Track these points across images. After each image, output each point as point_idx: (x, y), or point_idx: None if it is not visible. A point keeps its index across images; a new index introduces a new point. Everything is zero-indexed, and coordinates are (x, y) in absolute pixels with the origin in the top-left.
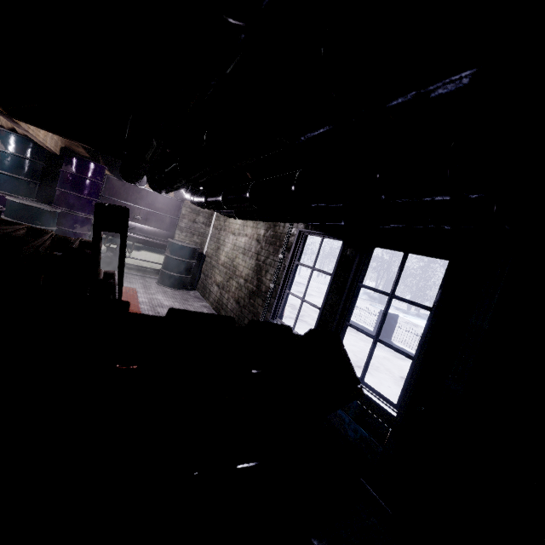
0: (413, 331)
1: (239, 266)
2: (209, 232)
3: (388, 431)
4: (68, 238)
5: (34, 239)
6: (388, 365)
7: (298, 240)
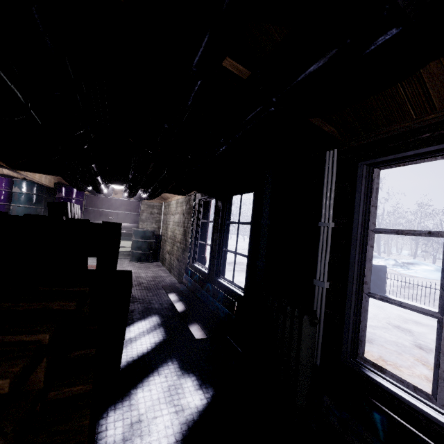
0: None
1: (177, 235)
2: (161, 218)
3: (235, 303)
4: None
5: None
6: None
7: (199, 206)
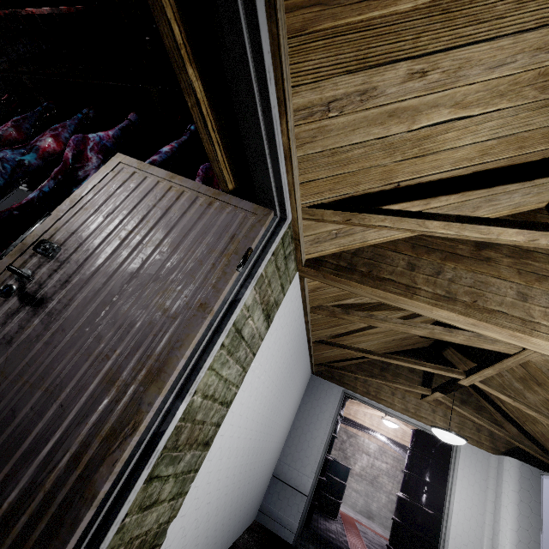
0: None
1: (386, 484)
2: None
3: None
4: None
5: None
6: None
7: None
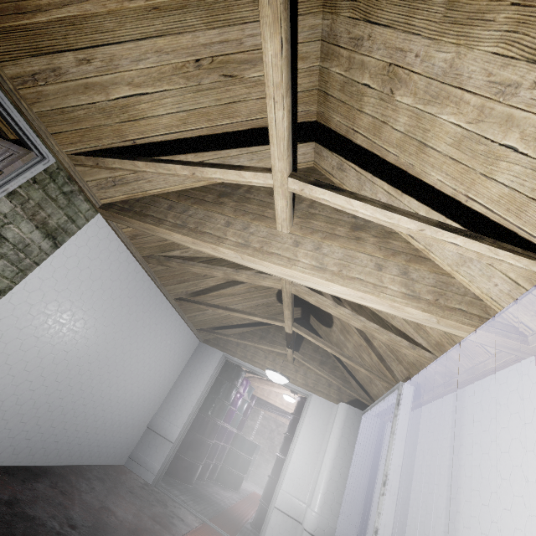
0: None
1: None
2: (257, 427)
3: None
4: None
5: None
6: None
7: None
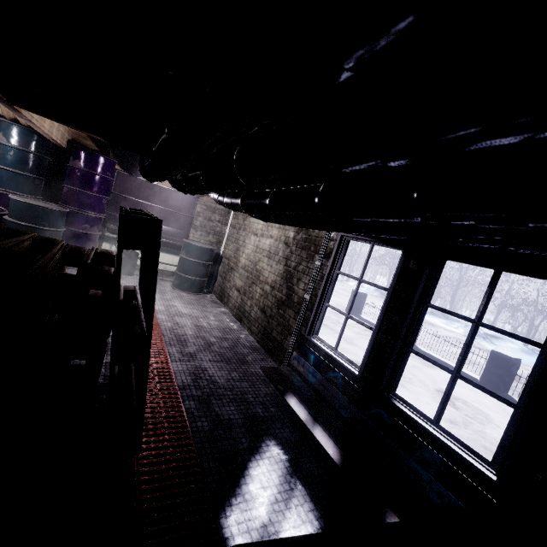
0: (432, 332)
1: (264, 270)
2: (226, 231)
3: (493, 504)
4: (81, 249)
5: (41, 255)
6: (420, 375)
7: (339, 246)
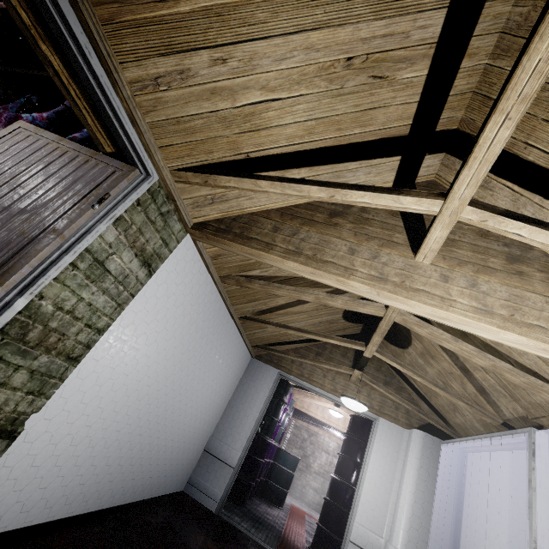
0: None
1: None
2: (288, 436)
3: None
4: None
5: None
6: None
7: None
